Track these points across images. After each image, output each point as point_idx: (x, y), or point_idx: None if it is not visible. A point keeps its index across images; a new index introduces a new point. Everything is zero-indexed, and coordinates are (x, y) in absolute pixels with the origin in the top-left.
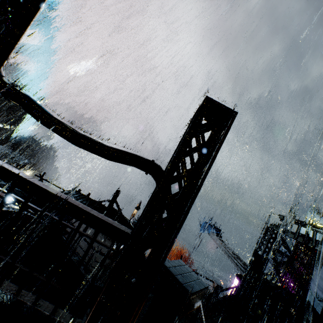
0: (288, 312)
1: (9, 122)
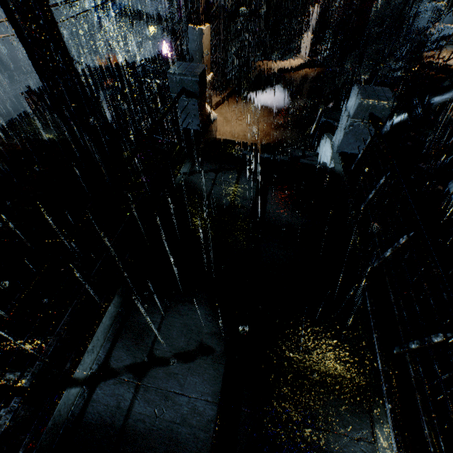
0: None
1: None
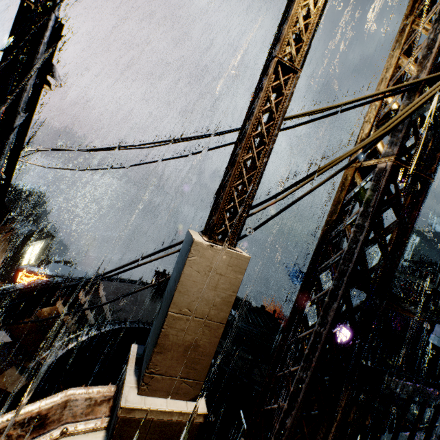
0: (422, 359)
1: None
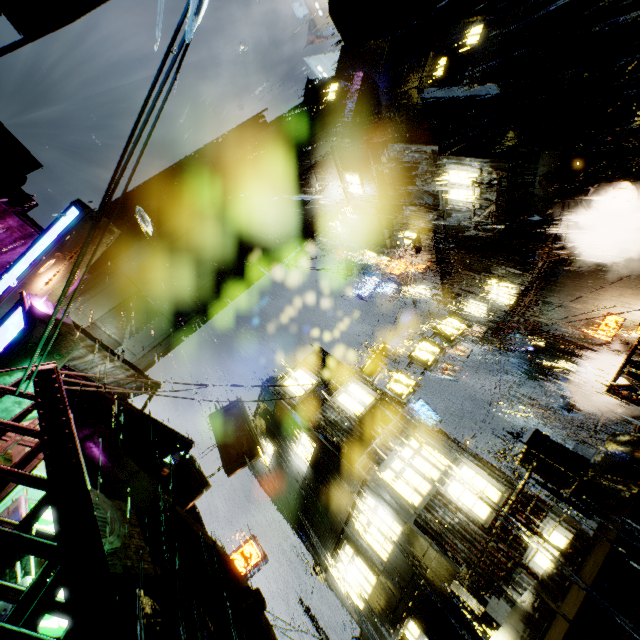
0: None
1: None
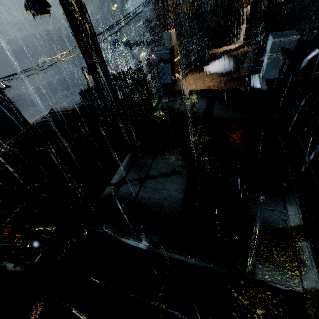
0: None
1: None
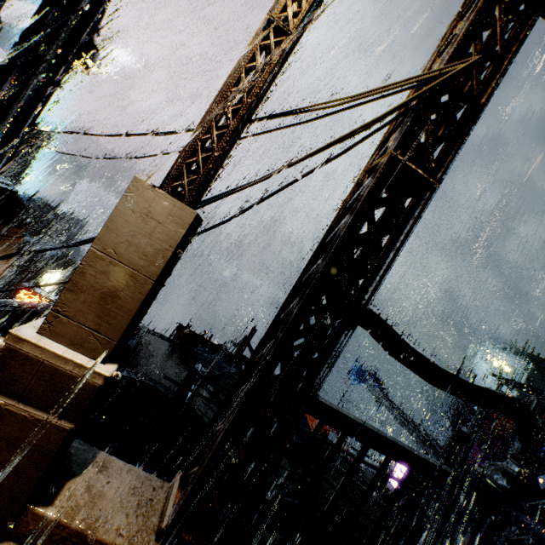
0: None
1: (6, 173)
